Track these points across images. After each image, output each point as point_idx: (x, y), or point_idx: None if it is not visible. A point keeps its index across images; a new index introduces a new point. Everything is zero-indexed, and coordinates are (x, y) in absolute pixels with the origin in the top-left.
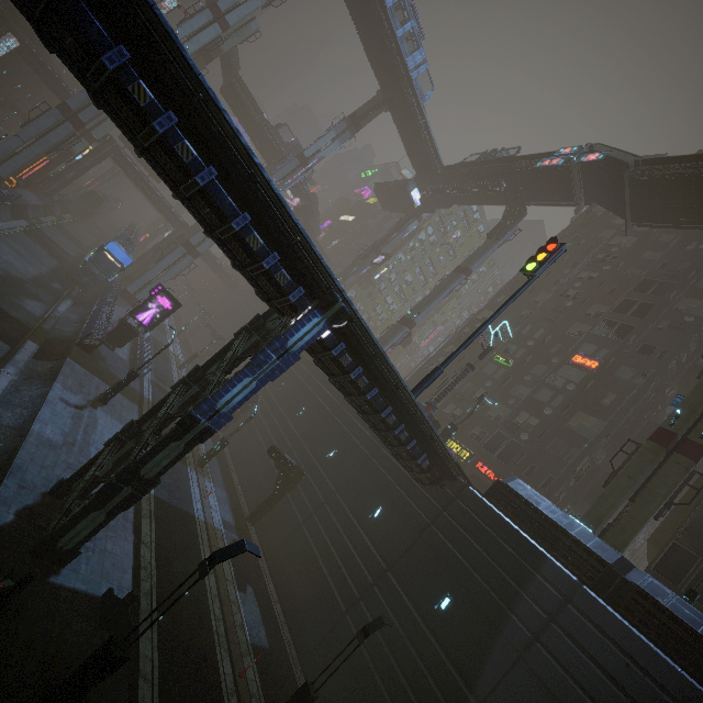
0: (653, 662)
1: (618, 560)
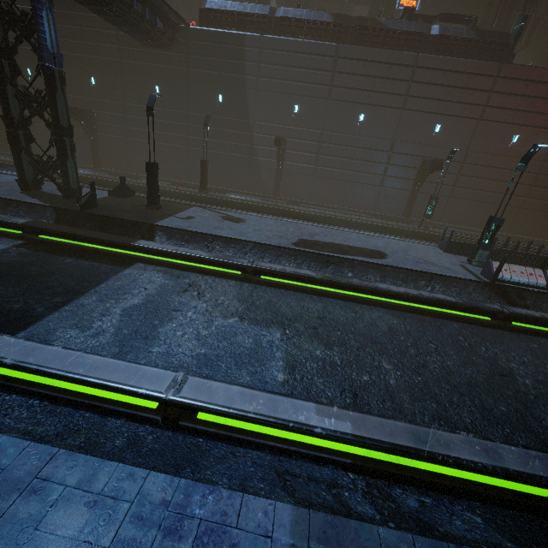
0: (294, 46)
1: (270, 10)
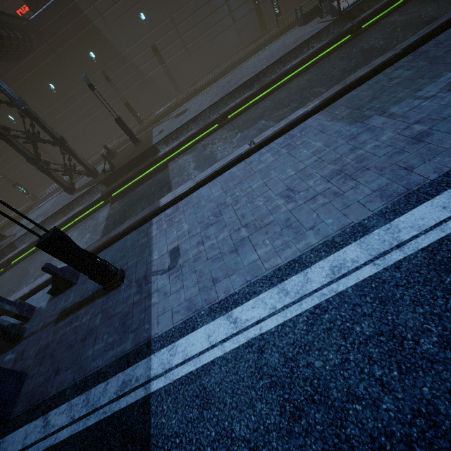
0: None
1: None
